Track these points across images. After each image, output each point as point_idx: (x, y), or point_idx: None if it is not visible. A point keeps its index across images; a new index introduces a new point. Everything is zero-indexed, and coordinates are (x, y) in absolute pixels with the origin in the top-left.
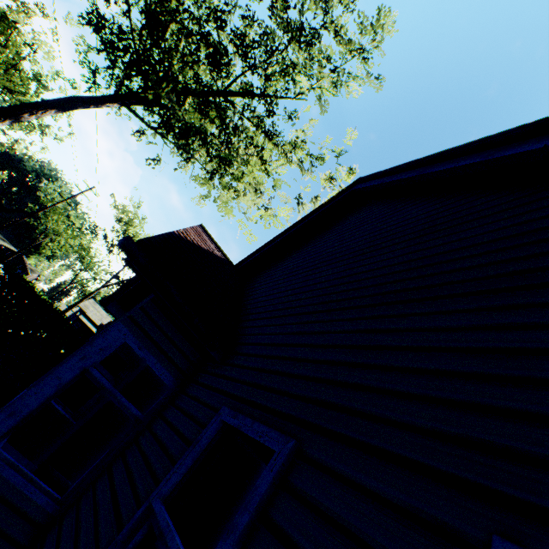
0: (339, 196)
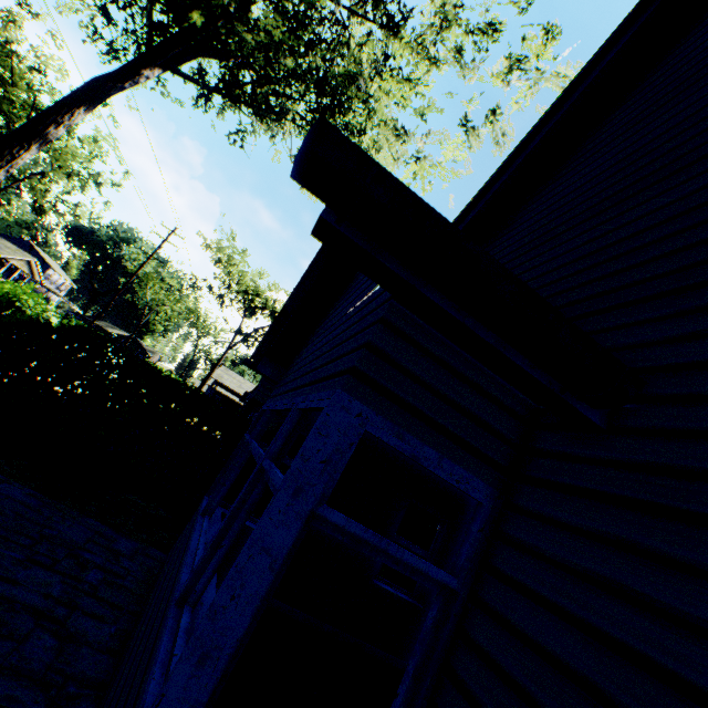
0: None
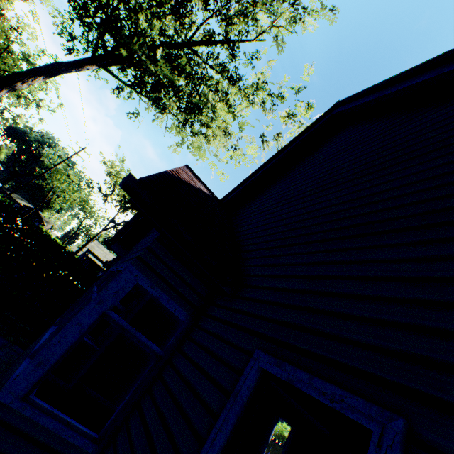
0: (317, 123)
